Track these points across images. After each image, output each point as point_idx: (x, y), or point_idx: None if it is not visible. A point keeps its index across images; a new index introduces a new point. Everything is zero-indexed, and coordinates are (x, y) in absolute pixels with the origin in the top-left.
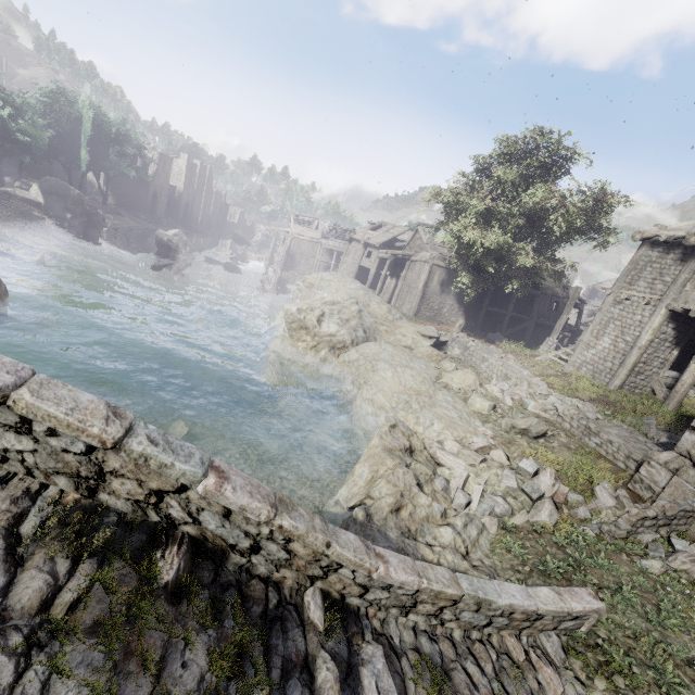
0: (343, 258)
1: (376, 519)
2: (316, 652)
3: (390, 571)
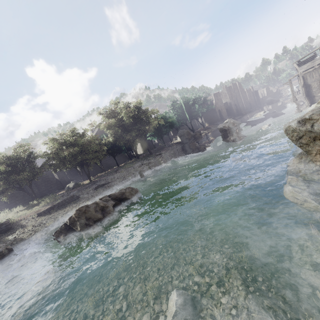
0: None
1: None
2: None
3: None
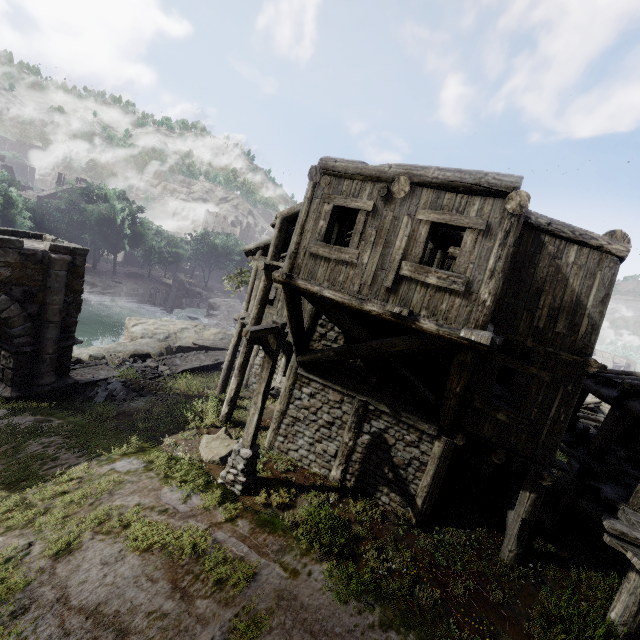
0: None
1: None
2: None
3: None
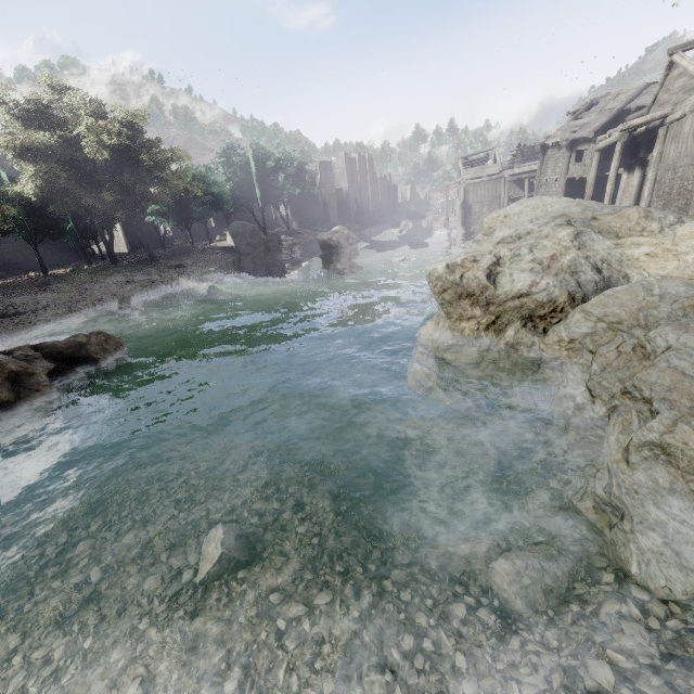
0: (538, 180)
1: None
2: None
3: None
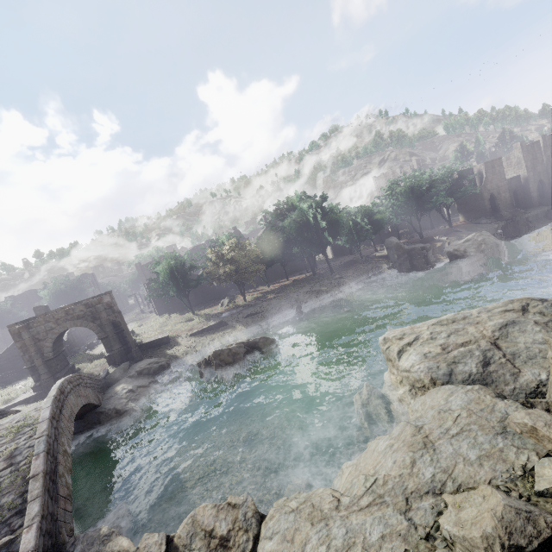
0: None
1: (110, 544)
2: (16, 533)
3: (23, 535)
